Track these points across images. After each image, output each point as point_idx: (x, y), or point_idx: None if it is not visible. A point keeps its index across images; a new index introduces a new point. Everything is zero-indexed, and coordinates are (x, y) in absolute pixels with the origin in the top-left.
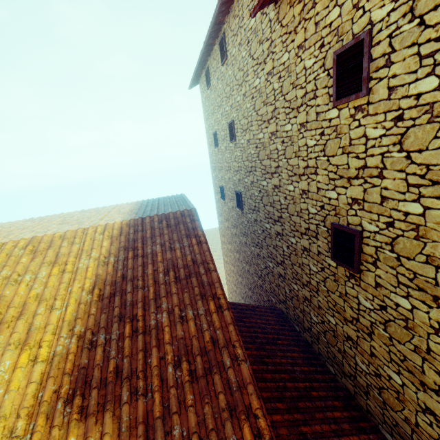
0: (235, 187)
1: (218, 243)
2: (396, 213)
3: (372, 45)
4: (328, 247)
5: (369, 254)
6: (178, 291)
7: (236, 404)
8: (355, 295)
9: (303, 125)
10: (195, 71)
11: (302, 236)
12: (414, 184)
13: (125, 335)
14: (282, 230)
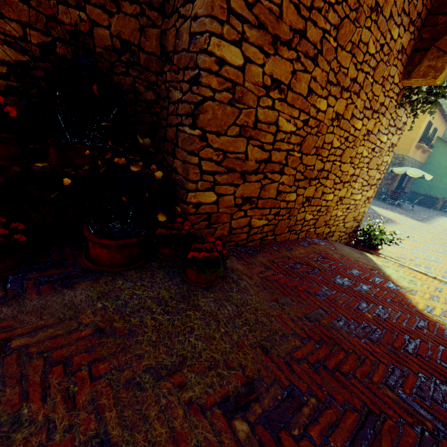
0: None
1: None
2: None
3: None
4: None
5: None
6: None
7: None
8: None
9: None
10: None
11: None
12: None
13: None
14: None
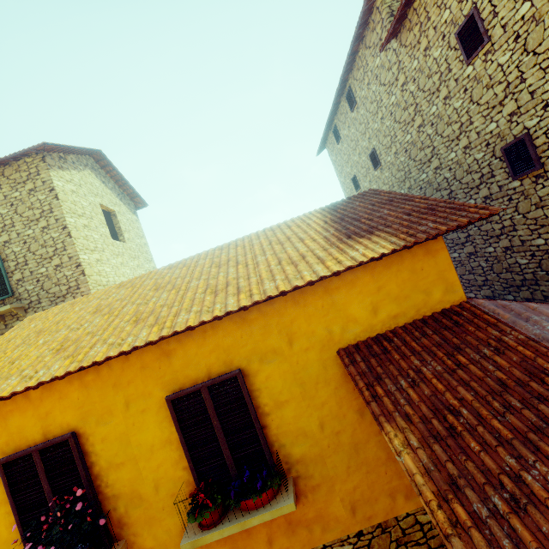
0: None
1: None
2: (545, 95)
3: (480, 13)
4: (506, 173)
5: (542, 144)
6: (387, 206)
7: (459, 209)
8: (548, 191)
9: (447, 97)
10: (324, 133)
11: (478, 189)
12: (547, 66)
13: (364, 222)
14: None
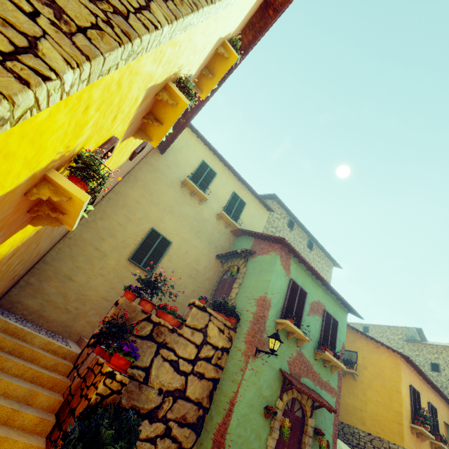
0: None
1: None
2: None
3: (440, 366)
4: None
5: None
6: None
7: None
8: None
9: None
10: None
11: None
12: None
13: None
14: None
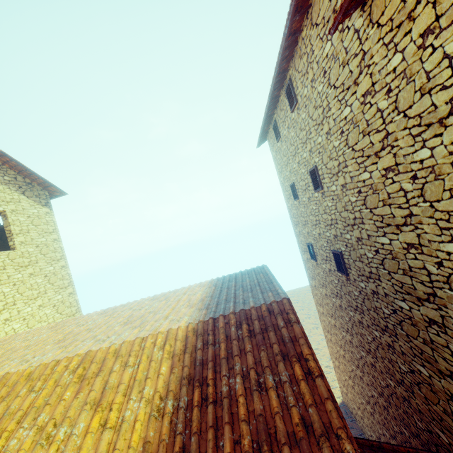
0: (330, 245)
1: (310, 306)
2: None
3: None
4: None
5: None
6: None
7: None
8: None
9: None
10: (262, 128)
11: None
12: None
13: None
14: (443, 318)
